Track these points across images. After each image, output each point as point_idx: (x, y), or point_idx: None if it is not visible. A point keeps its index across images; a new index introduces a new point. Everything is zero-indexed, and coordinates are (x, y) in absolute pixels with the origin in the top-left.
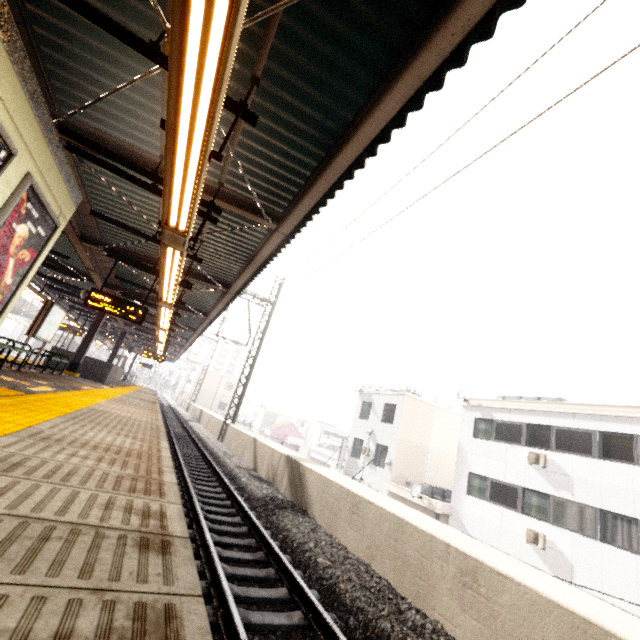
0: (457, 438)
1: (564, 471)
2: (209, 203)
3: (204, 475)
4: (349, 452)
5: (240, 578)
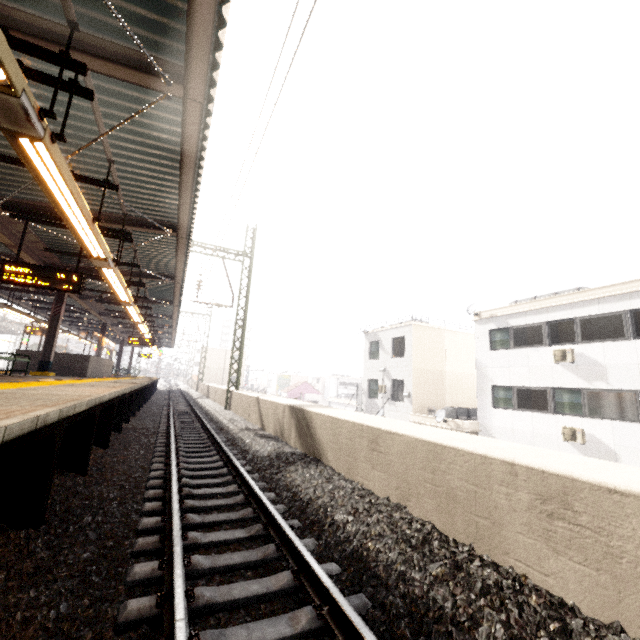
0: (472, 357)
1: (595, 361)
2: (60, 55)
3: (201, 446)
4: (366, 394)
5: (224, 570)
